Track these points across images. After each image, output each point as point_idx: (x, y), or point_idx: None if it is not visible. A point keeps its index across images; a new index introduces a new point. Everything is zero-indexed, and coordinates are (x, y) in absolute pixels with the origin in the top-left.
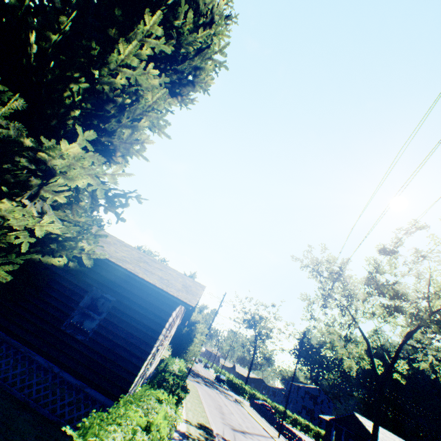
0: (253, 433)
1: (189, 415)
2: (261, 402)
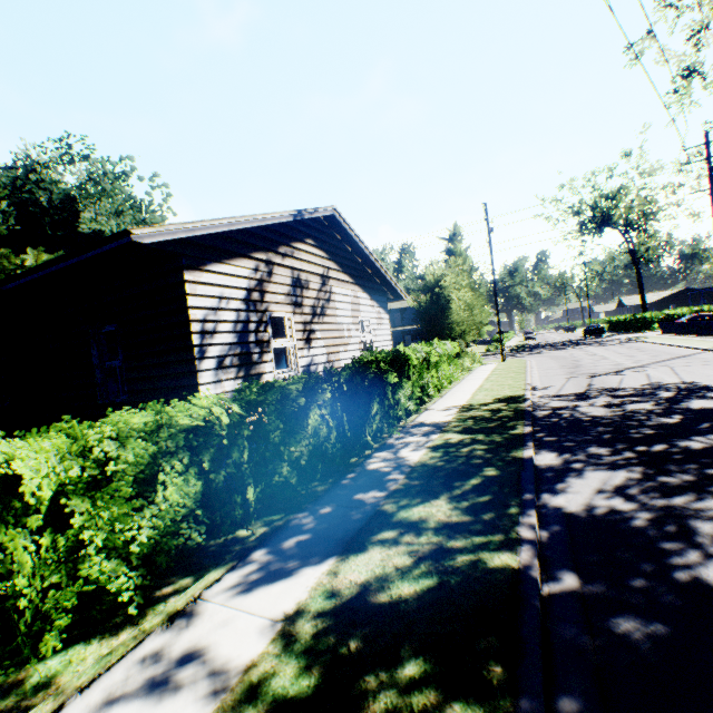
0: (649, 364)
1: (478, 397)
2: (687, 318)
